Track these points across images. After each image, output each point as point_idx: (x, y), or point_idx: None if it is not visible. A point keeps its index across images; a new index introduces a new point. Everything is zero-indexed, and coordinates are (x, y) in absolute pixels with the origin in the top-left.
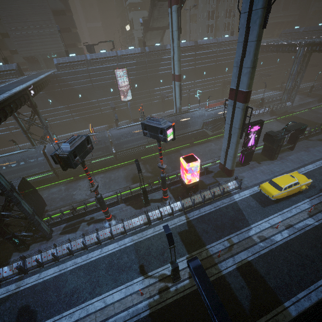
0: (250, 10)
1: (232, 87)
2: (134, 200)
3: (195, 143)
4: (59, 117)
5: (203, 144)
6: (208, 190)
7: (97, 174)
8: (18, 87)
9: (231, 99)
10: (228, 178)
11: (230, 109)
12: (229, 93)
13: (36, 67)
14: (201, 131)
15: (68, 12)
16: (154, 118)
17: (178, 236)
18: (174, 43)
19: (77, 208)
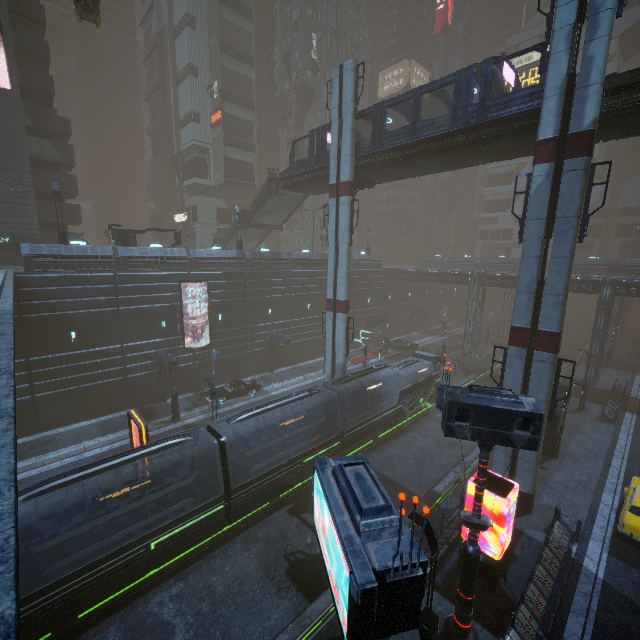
0: (552, 216)
1: (518, 325)
2: None
3: (382, 437)
4: None
5: (398, 437)
6: (538, 566)
7: (154, 589)
8: None
9: (518, 345)
10: (528, 516)
11: (518, 365)
12: (511, 336)
13: None
14: (397, 408)
15: (61, 169)
16: (483, 389)
17: None
18: (339, 248)
19: None
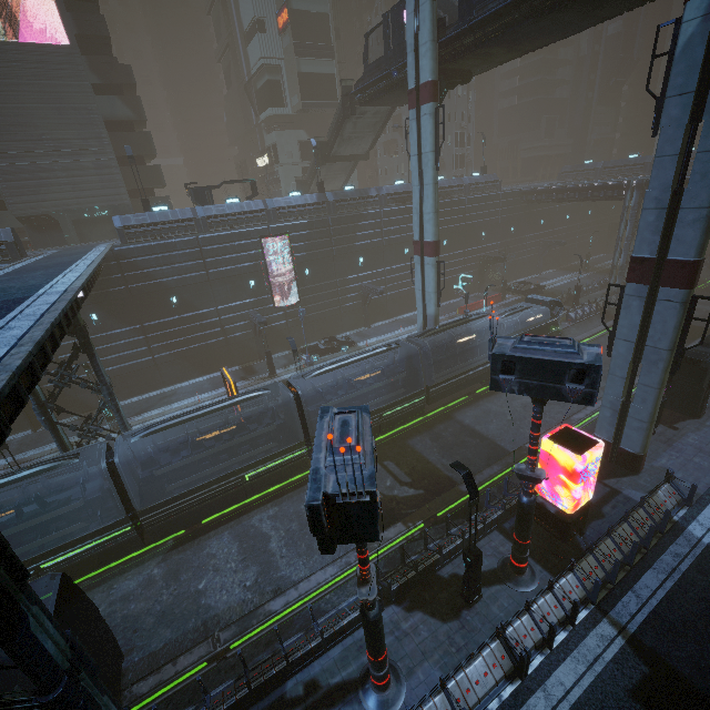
0: (705, 87)
1: (640, 255)
2: (420, 587)
3: (480, 393)
4: (113, 356)
5: (499, 392)
6: (623, 524)
7: (255, 510)
8: (63, 278)
9: (637, 282)
10: (633, 477)
11: (636, 307)
12: (629, 270)
13: (52, 239)
14: None
15: (137, 127)
16: (536, 339)
17: (642, 709)
18: (424, 176)
19: (232, 646)
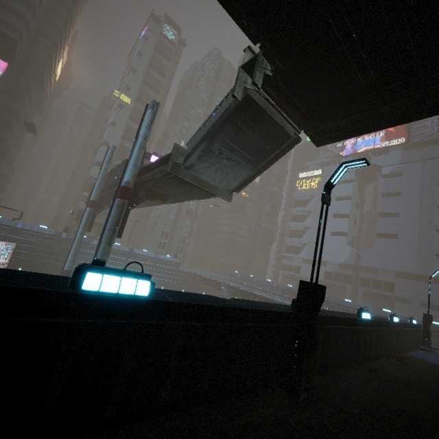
0: (105, 228)
1: None
2: None
3: None
4: None
5: None
6: None
7: None
8: None
9: None
10: None
11: None
12: None
13: None
14: None
15: None
16: None
17: None
18: (77, 236)
19: None
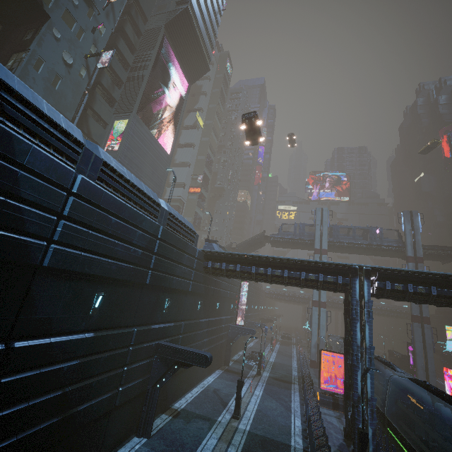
0: None
1: (415, 314)
2: None
3: None
4: (195, 344)
5: None
6: None
7: None
8: None
9: (417, 322)
10: None
11: (419, 330)
12: (414, 318)
13: None
14: None
15: None
16: None
17: None
18: None
19: None
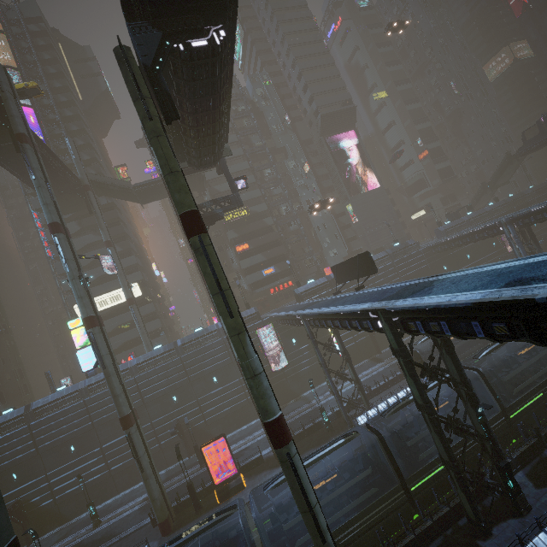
0: None
1: None
2: None
3: None
4: None
5: None
6: None
7: None
8: None
9: None
10: None
11: None
12: None
13: None
14: None
15: None
16: None
17: None
18: None
19: None
